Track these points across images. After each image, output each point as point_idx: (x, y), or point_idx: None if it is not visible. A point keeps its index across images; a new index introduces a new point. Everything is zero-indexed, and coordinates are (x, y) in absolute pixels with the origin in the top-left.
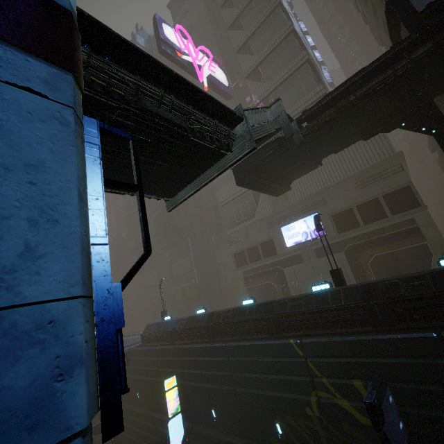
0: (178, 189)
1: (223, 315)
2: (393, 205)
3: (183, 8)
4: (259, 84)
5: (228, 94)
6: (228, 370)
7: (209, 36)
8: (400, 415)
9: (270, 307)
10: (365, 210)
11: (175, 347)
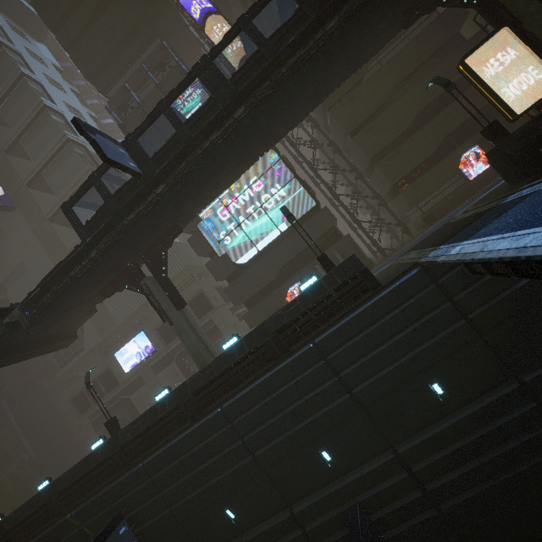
0: None
1: (13, 518)
2: (197, 310)
3: None
4: (47, 195)
5: (6, 206)
6: None
7: None
8: (141, 533)
9: (55, 487)
10: None
11: None
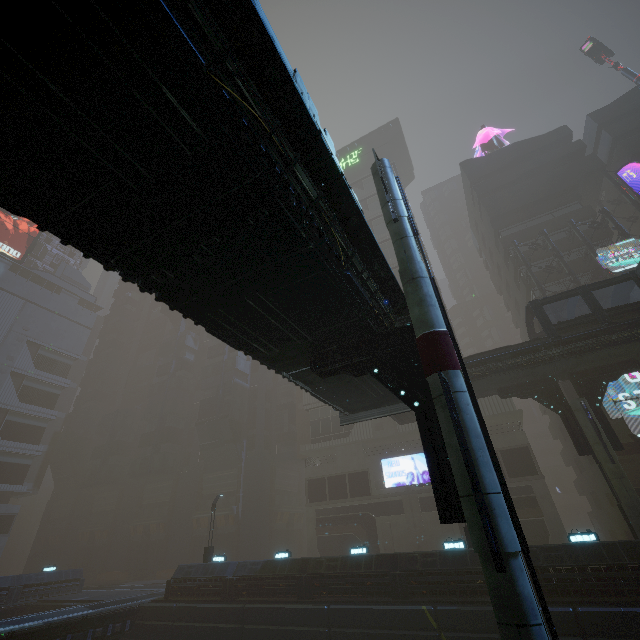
0: (365, 409)
1: (327, 563)
2: (511, 465)
3: None
4: None
5: None
6: None
7: None
8: None
9: (394, 561)
10: None
11: (239, 606)
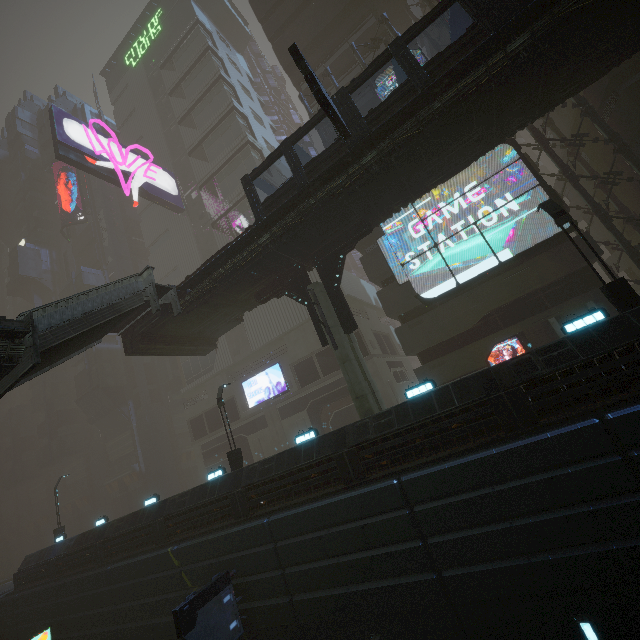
0: None
1: (116, 525)
2: None
3: (122, 82)
4: (215, 198)
5: (177, 206)
6: (111, 603)
7: (155, 126)
8: (246, 612)
9: (162, 508)
10: (324, 359)
11: (54, 585)
